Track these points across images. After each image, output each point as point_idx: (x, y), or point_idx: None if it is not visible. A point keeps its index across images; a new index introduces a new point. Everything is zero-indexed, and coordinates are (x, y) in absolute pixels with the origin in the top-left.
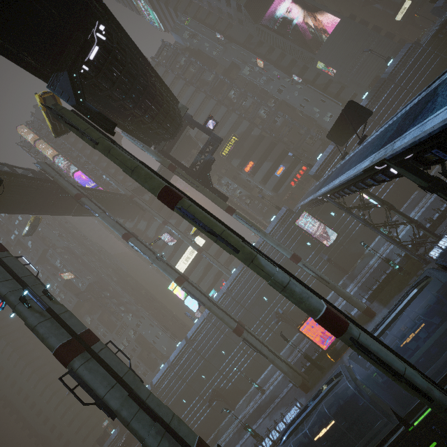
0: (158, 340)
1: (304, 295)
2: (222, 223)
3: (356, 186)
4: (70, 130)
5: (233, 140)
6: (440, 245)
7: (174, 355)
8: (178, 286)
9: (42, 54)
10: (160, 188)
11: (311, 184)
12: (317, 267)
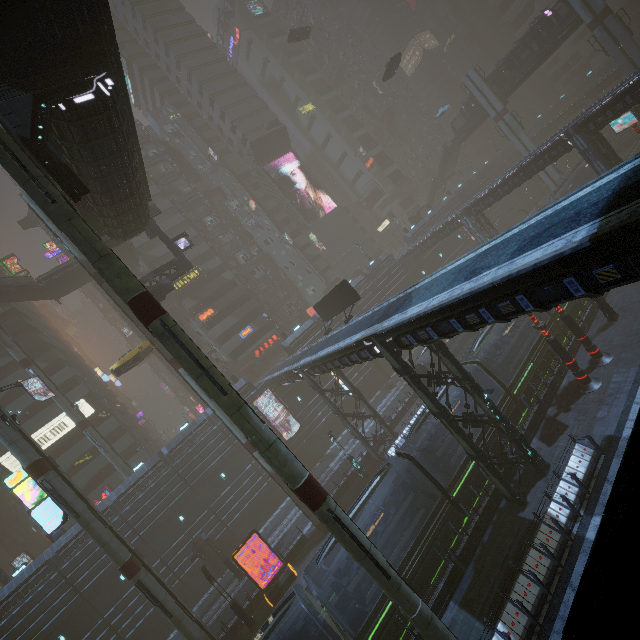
0: None
1: (289, 456)
2: (207, 358)
3: (341, 361)
4: (5, 165)
5: (195, 274)
6: (396, 444)
7: None
8: (30, 479)
9: (3, 57)
10: (139, 291)
11: (280, 359)
12: None
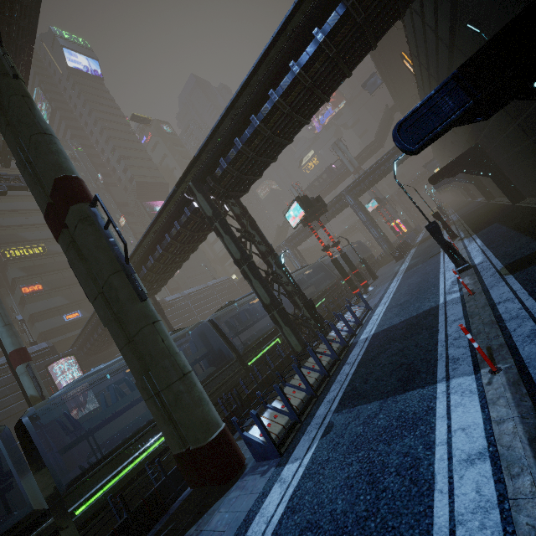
0: None
1: (65, 154)
2: None
3: (161, 246)
4: None
5: (37, 250)
6: None
7: None
8: None
9: None
10: None
11: None
12: None
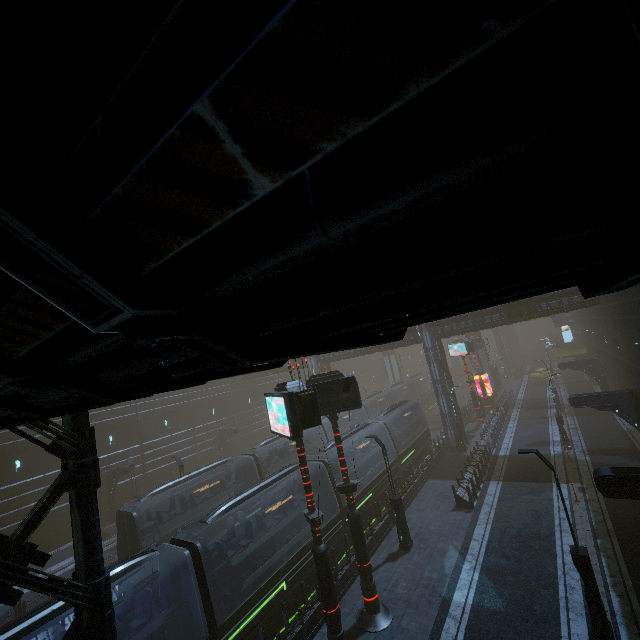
0: None
1: None
2: None
3: None
4: None
5: None
6: None
7: None
8: None
9: None
10: None
11: None
12: None
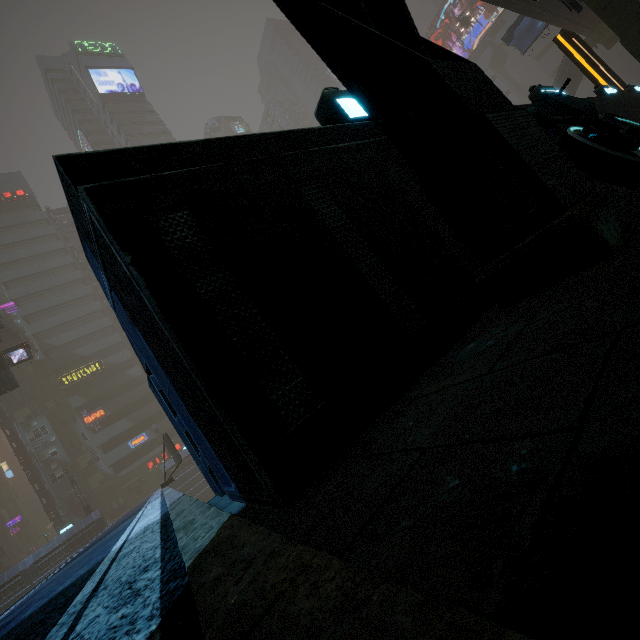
0: None
1: None
2: None
3: None
4: None
5: (94, 368)
6: None
7: None
8: None
9: None
10: None
11: None
12: None
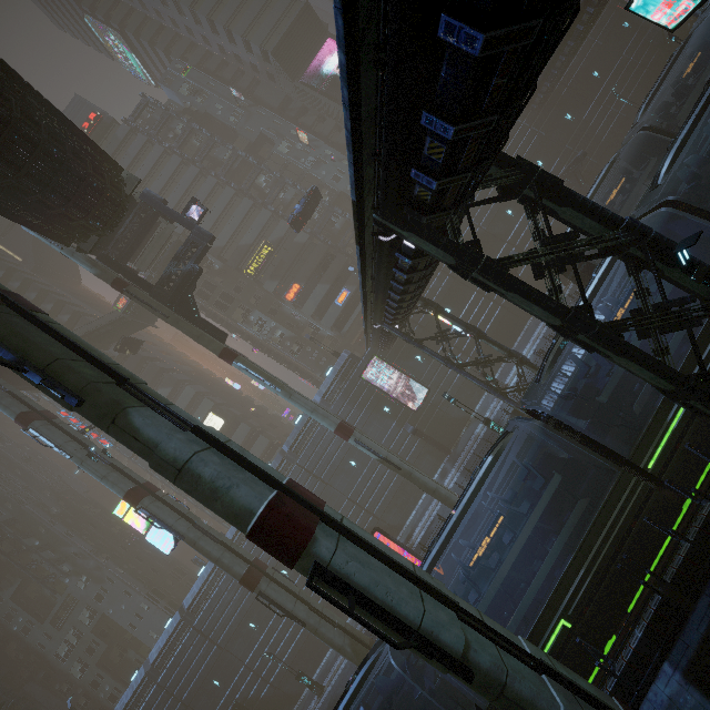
0: (140, 621)
1: (221, 482)
2: (78, 349)
3: (394, 289)
4: None
5: (265, 251)
6: (553, 388)
7: (158, 649)
8: (134, 507)
9: None
10: None
11: None
12: (402, 446)
